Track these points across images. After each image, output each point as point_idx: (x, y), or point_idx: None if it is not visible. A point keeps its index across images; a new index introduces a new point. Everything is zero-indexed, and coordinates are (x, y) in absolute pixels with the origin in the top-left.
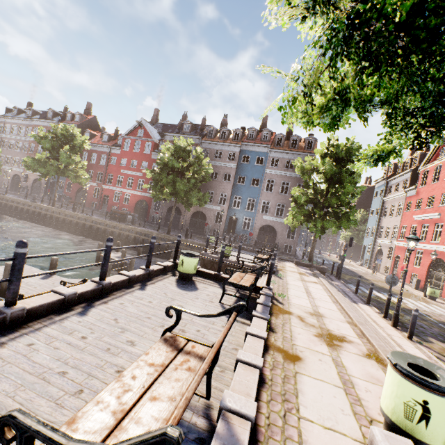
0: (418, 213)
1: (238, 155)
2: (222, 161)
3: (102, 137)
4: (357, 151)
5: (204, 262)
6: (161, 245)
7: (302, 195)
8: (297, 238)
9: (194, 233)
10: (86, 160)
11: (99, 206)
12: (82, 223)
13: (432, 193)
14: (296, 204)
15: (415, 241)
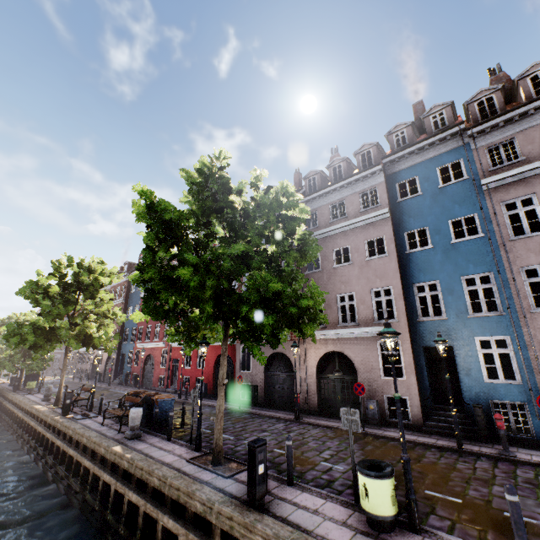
0: None
1: (383, 189)
2: (351, 218)
3: None
4: None
5: None
6: (176, 534)
7: None
8: None
9: (333, 420)
10: None
11: (167, 382)
12: (55, 444)
13: None
14: None
15: None
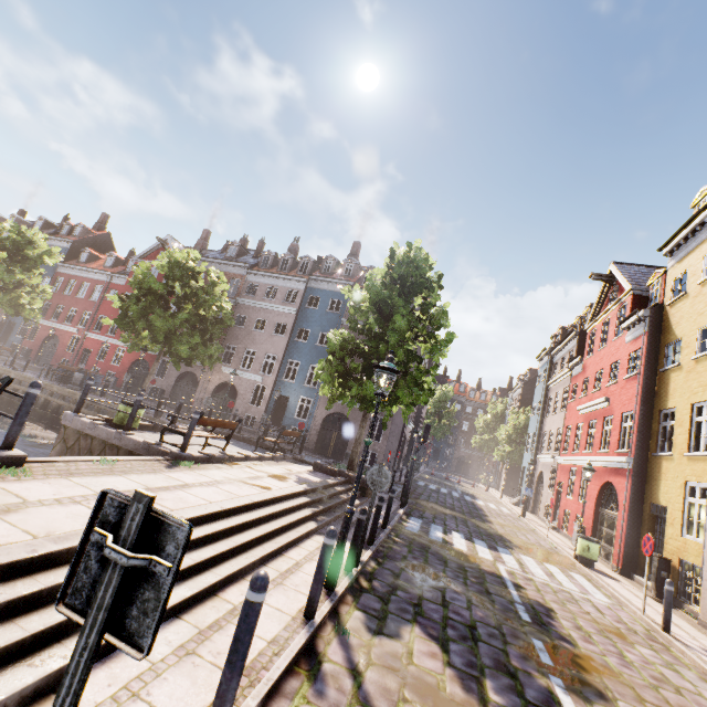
0: (585, 402)
1: (301, 295)
2: (276, 303)
3: (106, 260)
4: (425, 264)
5: (66, 433)
6: None
7: (332, 337)
8: (386, 440)
9: None
10: (71, 293)
11: None
12: None
13: (599, 365)
14: (333, 356)
15: (384, 373)
